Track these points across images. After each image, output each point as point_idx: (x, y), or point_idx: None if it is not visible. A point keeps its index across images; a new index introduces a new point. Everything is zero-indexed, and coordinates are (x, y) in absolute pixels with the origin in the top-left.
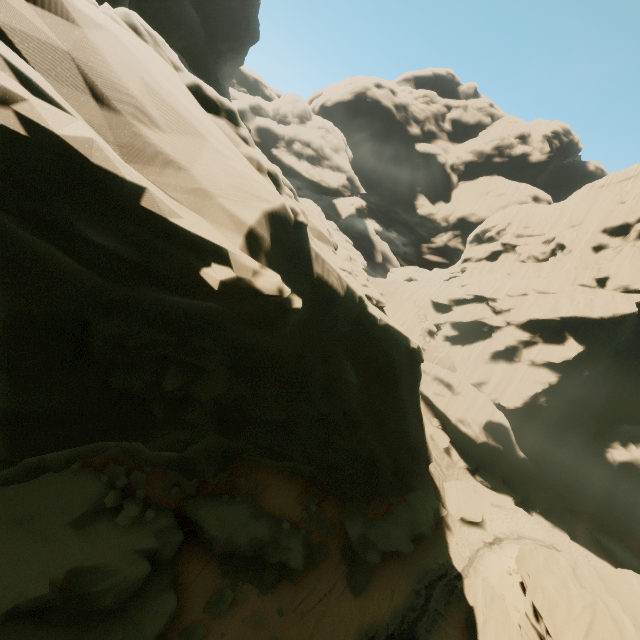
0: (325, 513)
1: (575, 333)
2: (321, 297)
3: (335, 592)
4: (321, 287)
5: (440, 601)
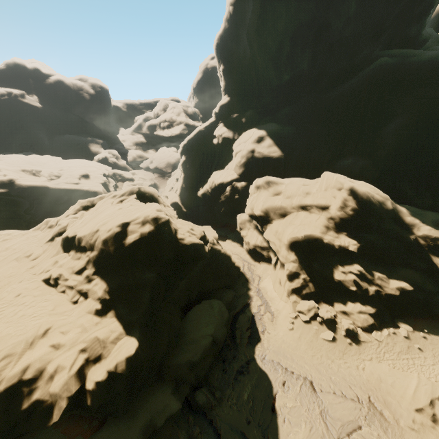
0: None
1: (187, 152)
2: (20, 188)
3: None
4: (19, 186)
5: None
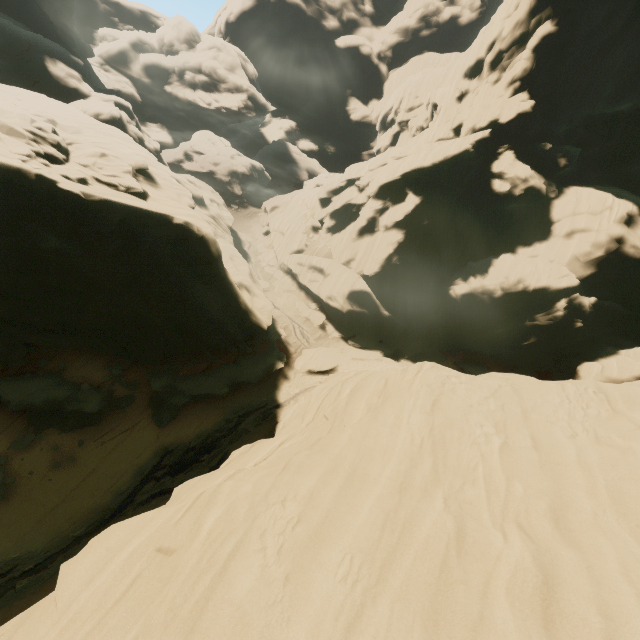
0: (132, 376)
1: (416, 187)
2: None
3: (139, 426)
4: None
5: (252, 423)
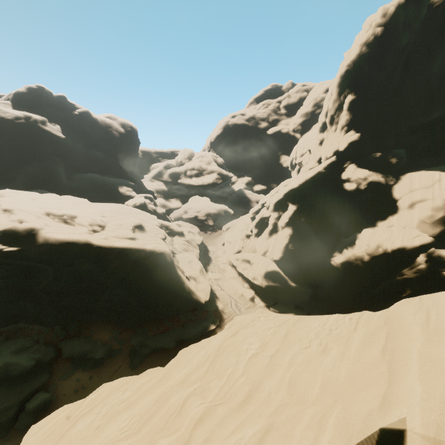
0: (123, 336)
1: (294, 200)
2: (45, 245)
3: (121, 368)
4: (44, 242)
5: None
